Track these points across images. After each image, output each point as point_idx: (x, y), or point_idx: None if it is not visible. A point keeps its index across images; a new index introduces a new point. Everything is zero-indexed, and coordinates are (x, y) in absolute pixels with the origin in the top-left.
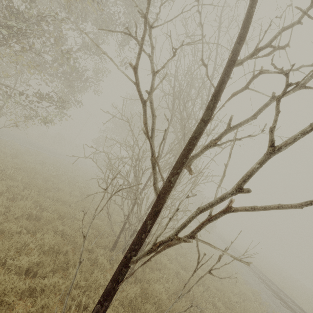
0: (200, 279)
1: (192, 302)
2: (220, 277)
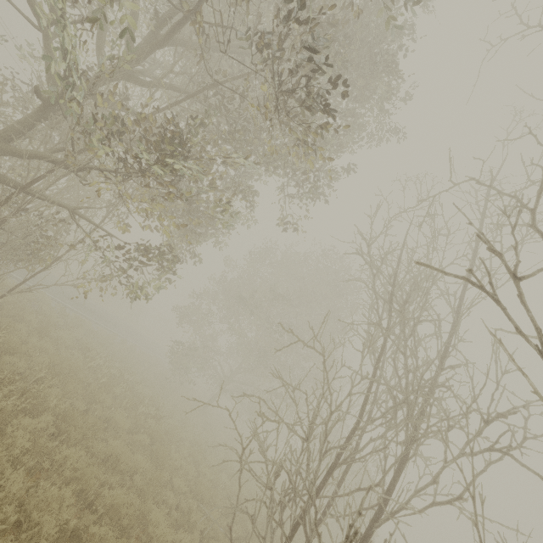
0: None
1: None
2: None
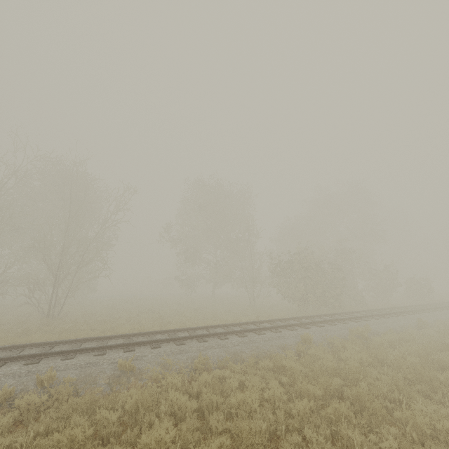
0: None
1: None
2: None
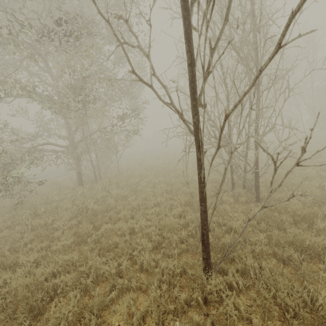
0: (288, 173)
1: (292, 193)
2: (319, 165)
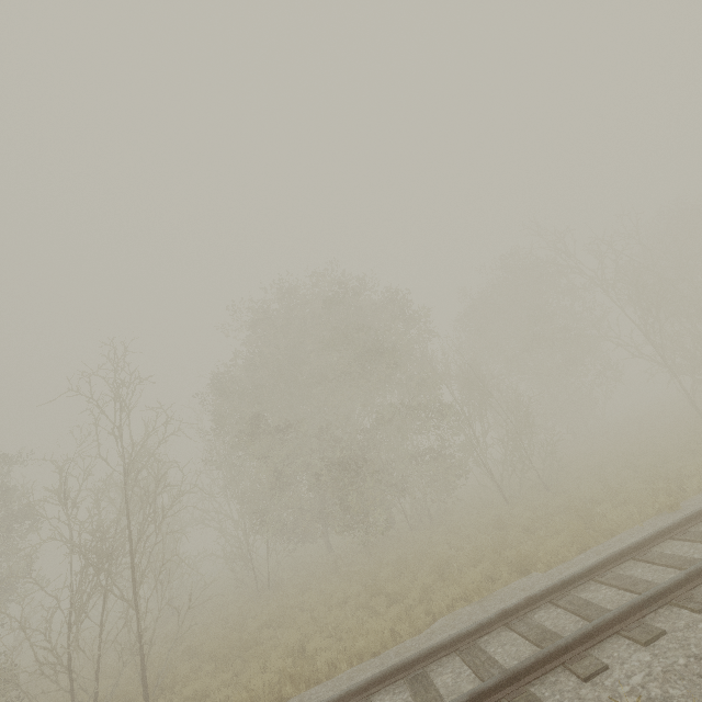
0: None
1: None
2: None
